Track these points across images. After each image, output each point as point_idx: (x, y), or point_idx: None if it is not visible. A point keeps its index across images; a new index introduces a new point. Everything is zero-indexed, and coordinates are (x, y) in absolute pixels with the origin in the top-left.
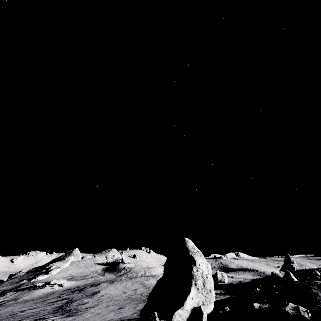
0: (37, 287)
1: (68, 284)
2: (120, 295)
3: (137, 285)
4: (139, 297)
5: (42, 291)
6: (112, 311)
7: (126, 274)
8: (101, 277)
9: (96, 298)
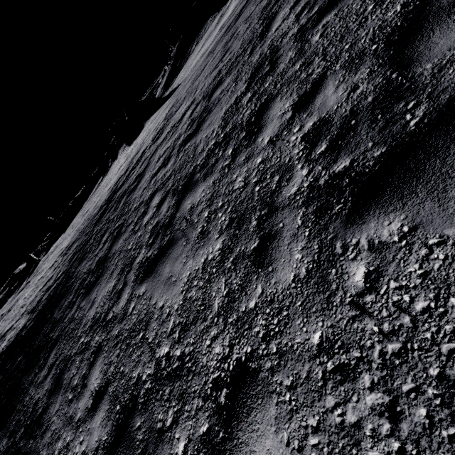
0: None
1: None
2: None
3: None
4: None
5: None
6: None
7: None
8: None
9: None
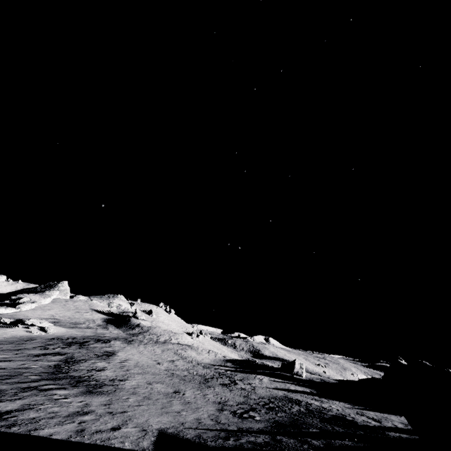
0: (1, 324)
1: (55, 330)
2: (153, 366)
3: (171, 354)
4: (187, 374)
5: (11, 332)
6: (168, 395)
7: (142, 334)
8: (103, 330)
9: (116, 363)
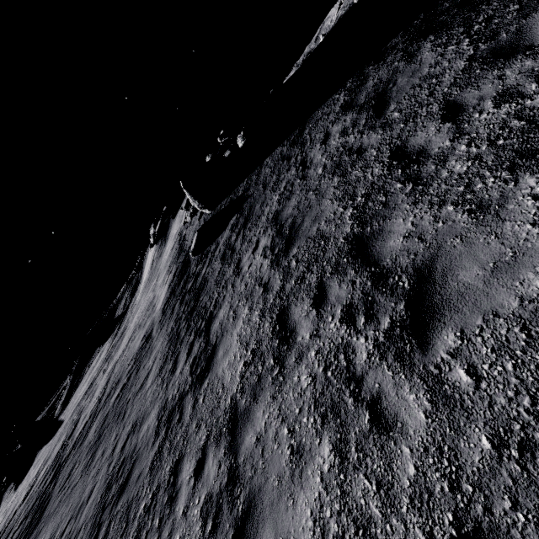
0: None
1: None
2: None
3: None
4: None
5: None
6: None
7: None
8: None
9: None
